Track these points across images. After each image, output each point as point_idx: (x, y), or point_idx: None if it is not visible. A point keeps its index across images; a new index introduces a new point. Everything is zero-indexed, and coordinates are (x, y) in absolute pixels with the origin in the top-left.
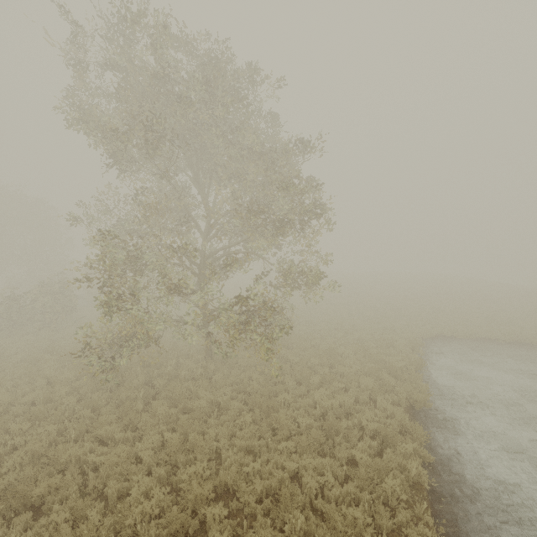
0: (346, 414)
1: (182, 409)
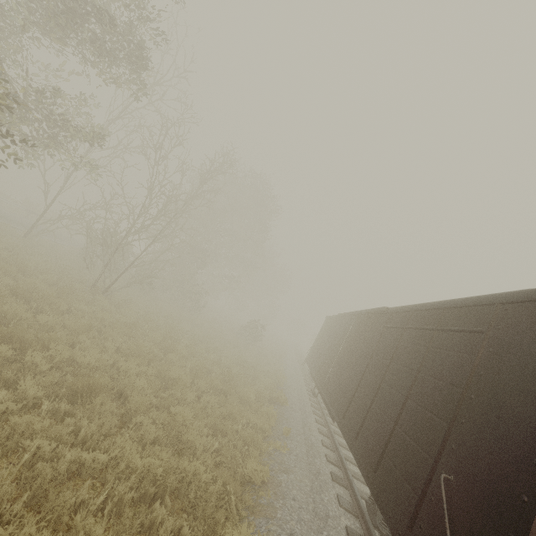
0: None
1: None
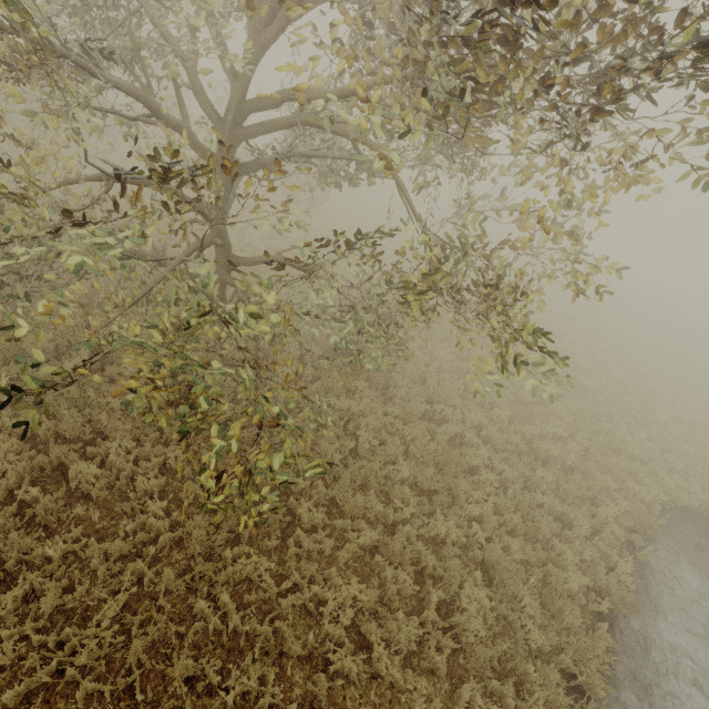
0: (369, 677)
1: (53, 460)
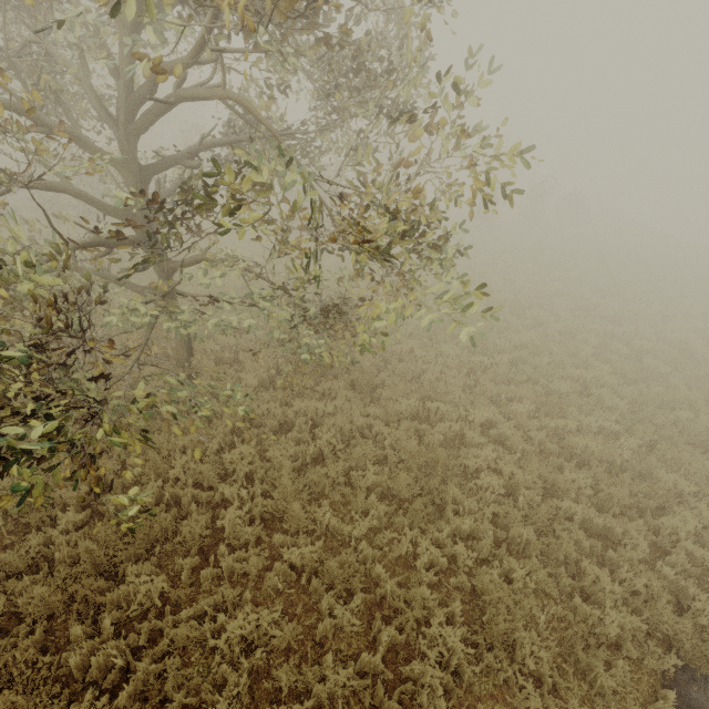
0: None
1: None
